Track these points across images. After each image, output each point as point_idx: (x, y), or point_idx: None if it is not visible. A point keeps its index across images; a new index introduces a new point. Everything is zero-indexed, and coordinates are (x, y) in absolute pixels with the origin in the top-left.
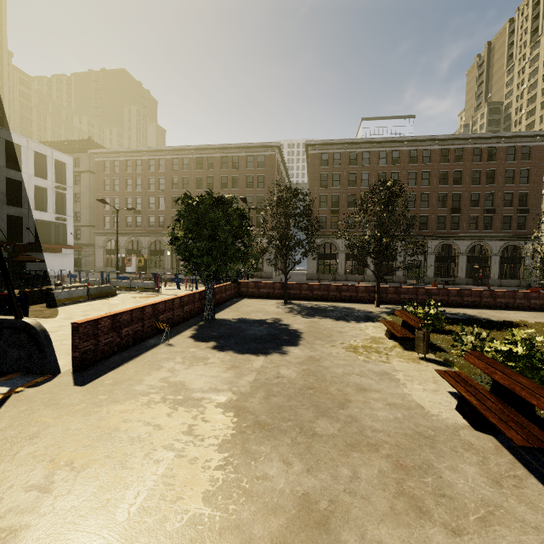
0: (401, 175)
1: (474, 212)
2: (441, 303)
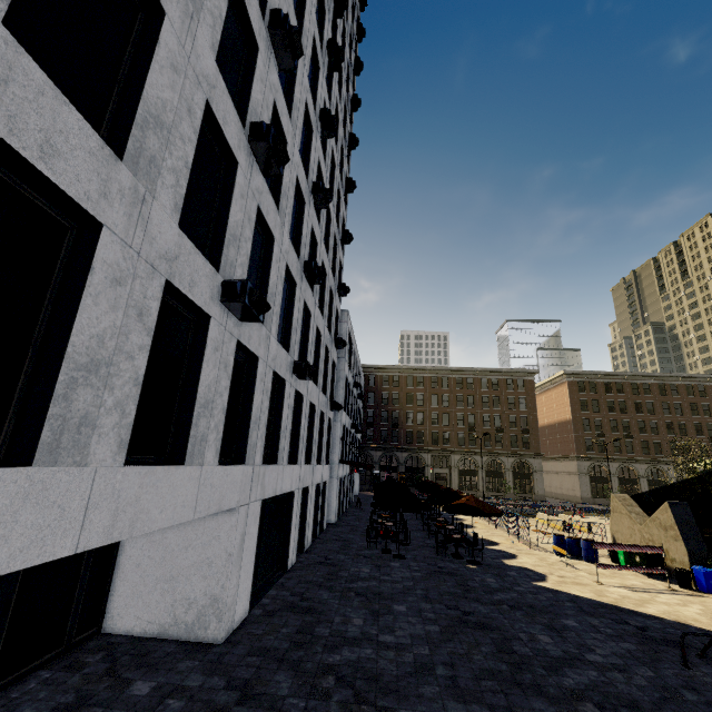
0: (655, 405)
1: None
2: None
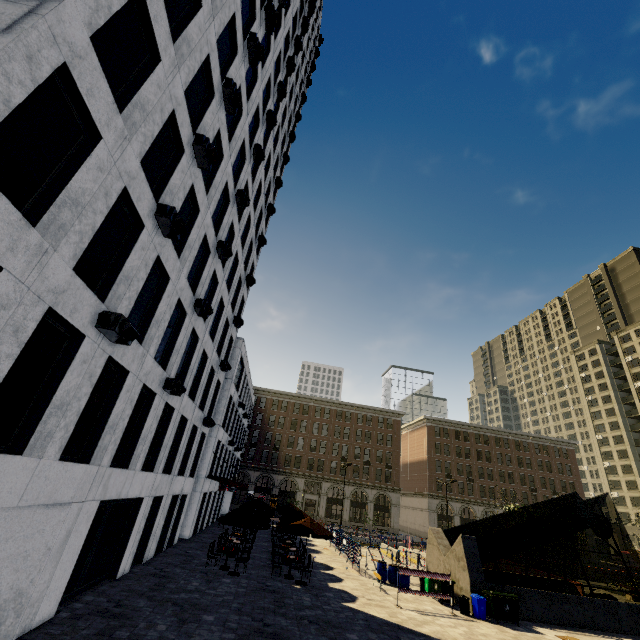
0: (492, 454)
1: (545, 492)
2: (597, 579)
